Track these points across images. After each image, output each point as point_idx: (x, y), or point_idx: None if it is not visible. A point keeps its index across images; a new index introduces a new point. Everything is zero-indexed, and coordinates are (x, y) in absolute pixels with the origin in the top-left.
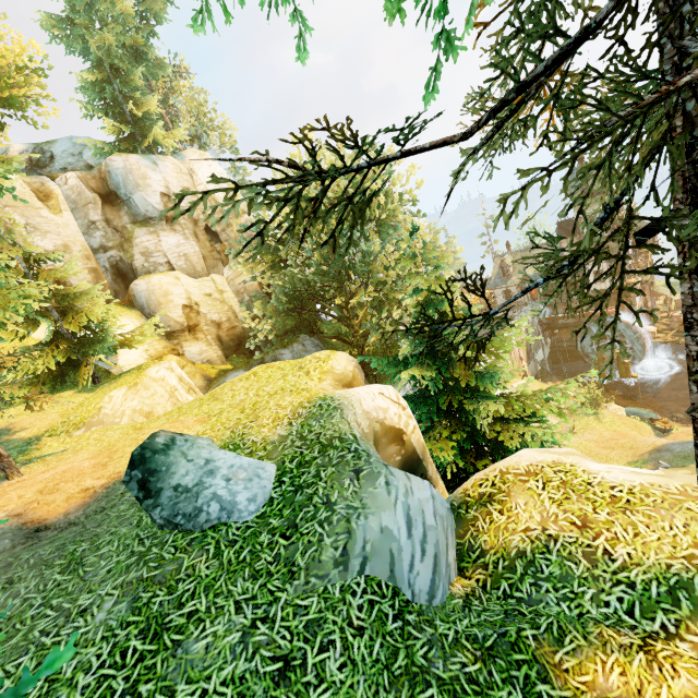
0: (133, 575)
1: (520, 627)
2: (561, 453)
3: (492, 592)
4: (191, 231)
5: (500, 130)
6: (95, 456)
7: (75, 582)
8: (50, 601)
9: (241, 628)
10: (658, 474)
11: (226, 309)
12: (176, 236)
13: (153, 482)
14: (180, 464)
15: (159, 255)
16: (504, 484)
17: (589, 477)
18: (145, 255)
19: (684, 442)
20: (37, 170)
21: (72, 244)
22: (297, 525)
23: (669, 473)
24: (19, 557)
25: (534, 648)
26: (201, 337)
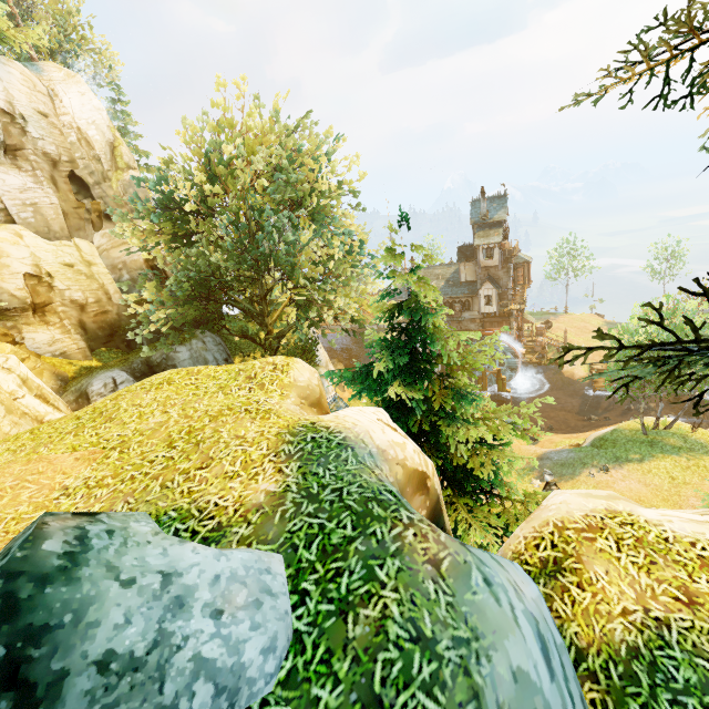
0: None
1: None
2: (605, 497)
3: None
4: (46, 174)
5: None
6: None
7: None
8: None
9: None
10: None
11: (95, 287)
12: (20, 175)
13: (38, 661)
14: (107, 597)
15: None
16: (568, 545)
17: (659, 530)
18: None
19: (558, 451)
20: None
21: None
22: (380, 699)
23: None
24: None
25: None
26: (53, 321)
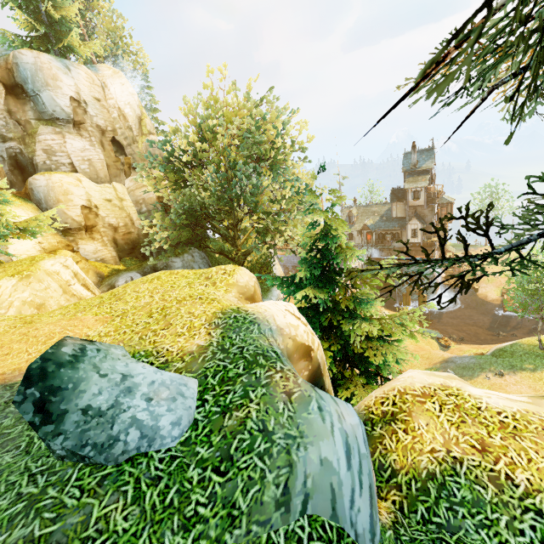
0: (19, 533)
1: None
2: (444, 376)
3: (410, 516)
4: (97, 139)
5: None
6: None
7: None
8: None
9: None
10: (527, 402)
11: (124, 215)
12: (82, 140)
13: (54, 403)
14: (91, 380)
15: (63, 156)
16: (404, 404)
17: (476, 401)
18: (48, 153)
19: (462, 356)
20: None
21: None
22: (232, 457)
23: (536, 401)
24: None
25: None
26: (97, 237)
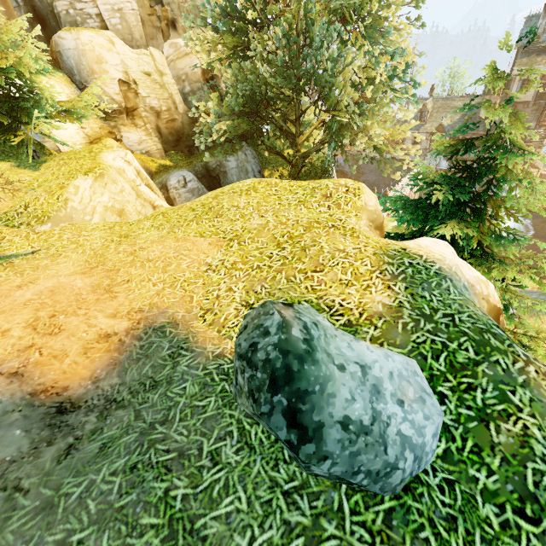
0: None
1: None
2: None
3: None
4: None
5: None
6: (85, 271)
7: None
8: None
9: None
10: None
11: (166, 96)
12: None
13: (306, 413)
14: (336, 377)
15: (88, 1)
16: None
17: None
18: None
19: (529, 291)
20: None
21: None
22: (536, 497)
23: None
24: (61, 491)
25: None
26: (139, 124)
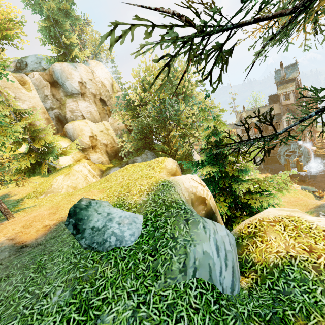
0: (71, 275)
1: (284, 309)
2: (290, 210)
3: (261, 286)
4: (93, 100)
5: (296, 18)
6: (49, 208)
7: (41, 278)
8: (28, 288)
9: (131, 308)
10: None
11: (109, 137)
12: (85, 102)
13: (80, 225)
14: (94, 215)
15: (78, 112)
16: (262, 227)
17: (309, 224)
18: (71, 112)
19: None
20: (19, 71)
21: (37, 106)
22: (157, 249)
23: None
24: (12, 263)
25: (294, 321)
26: (98, 151)
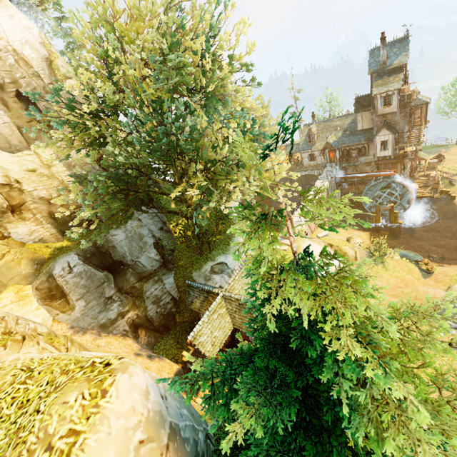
0: None
1: None
2: None
3: None
4: None
5: None
6: None
7: None
8: None
9: None
10: None
11: (56, 184)
12: None
13: None
14: None
15: None
16: None
17: None
18: None
19: None
20: None
21: None
22: None
23: None
24: None
25: None
26: (28, 217)
